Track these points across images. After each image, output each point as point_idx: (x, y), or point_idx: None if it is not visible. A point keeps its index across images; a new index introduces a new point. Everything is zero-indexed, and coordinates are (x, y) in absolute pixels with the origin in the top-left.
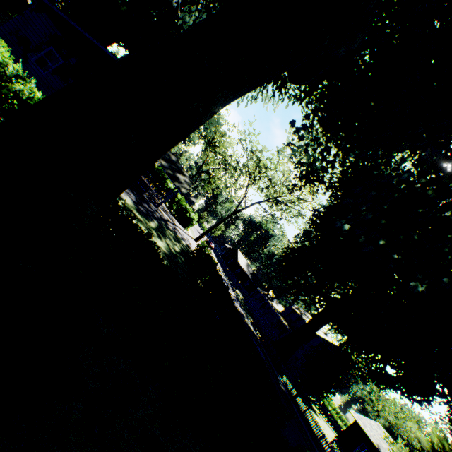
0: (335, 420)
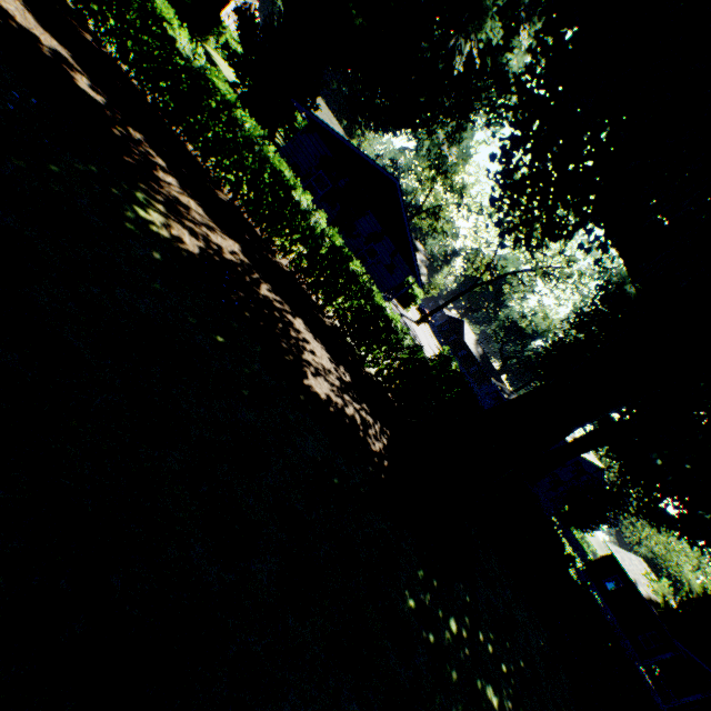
0: (580, 545)
